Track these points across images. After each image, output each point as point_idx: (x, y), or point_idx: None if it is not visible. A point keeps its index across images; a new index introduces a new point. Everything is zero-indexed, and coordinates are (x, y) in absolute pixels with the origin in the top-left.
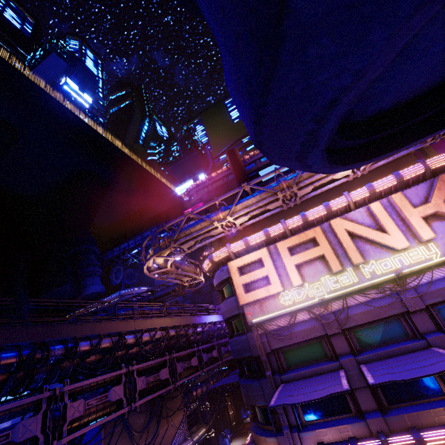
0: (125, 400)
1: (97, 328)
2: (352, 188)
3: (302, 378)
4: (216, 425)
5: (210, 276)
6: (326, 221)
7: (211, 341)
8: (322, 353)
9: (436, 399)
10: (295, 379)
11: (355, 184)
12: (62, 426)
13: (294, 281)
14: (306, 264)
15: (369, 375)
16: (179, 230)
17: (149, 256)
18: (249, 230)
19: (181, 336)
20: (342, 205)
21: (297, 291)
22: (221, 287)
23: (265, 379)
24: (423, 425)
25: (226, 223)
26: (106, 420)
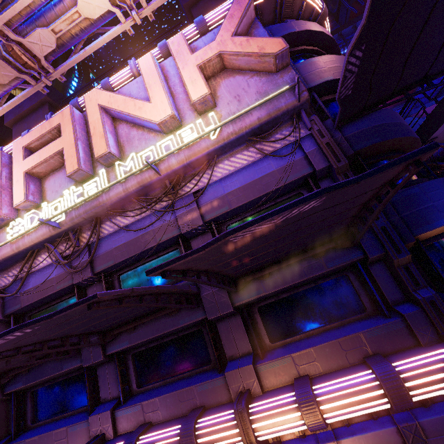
0: None
1: None
2: None
3: None
4: None
5: None
6: None
7: None
8: None
9: (199, 371)
10: None
11: None
12: None
13: (15, 199)
14: (54, 173)
15: None
16: None
17: None
18: None
19: None
20: (126, 81)
21: (32, 217)
22: None
23: None
24: (163, 418)
25: None
26: None
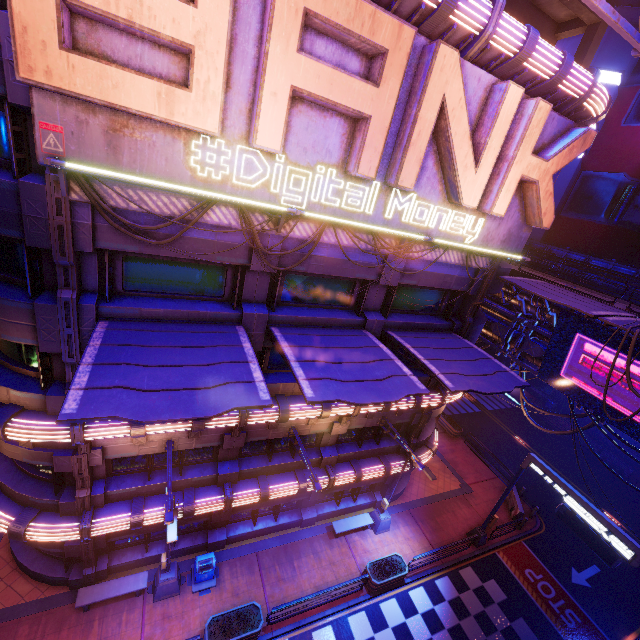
0: None
1: None
2: None
3: (155, 321)
4: None
5: None
6: None
7: None
8: (216, 288)
9: None
10: (137, 320)
11: None
12: None
13: (263, 134)
14: (312, 108)
15: (301, 371)
16: None
17: None
18: None
19: None
20: (470, 26)
21: (248, 159)
22: None
23: (51, 303)
24: (294, 394)
25: None
26: None
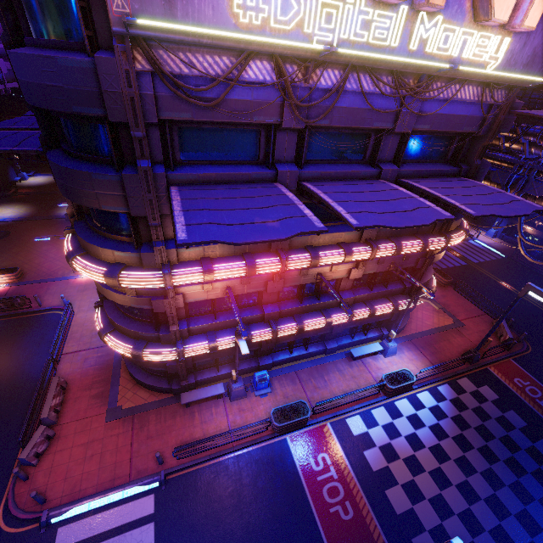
0: None
1: None
2: None
3: (210, 184)
4: None
5: None
6: None
7: None
8: (251, 152)
9: (339, 224)
10: (197, 184)
11: None
12: None
13: None
14: None
15: (341, 208)
16: None
17: None
18: None
19: None
20: None
21: None
22: None
23: (133, 173)
24: (319, 244)
25: None
26: None
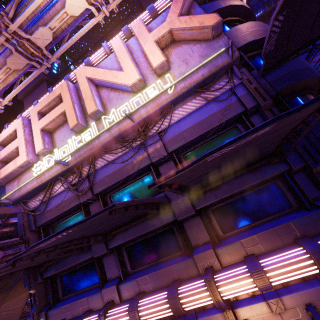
0: None
1: None
2: None
3: None
4: None
5: None
6: None
7: None
8: None
9: (173, 256)
10: None
11: None
12: None
13: (37, 148)
14: (60, 128)
15: None
16: None
17: None
18: None
19: None
20: (102, 58)
21: (48, 160)
22: None
23: None
24: (152, 288)
25: None
26: None
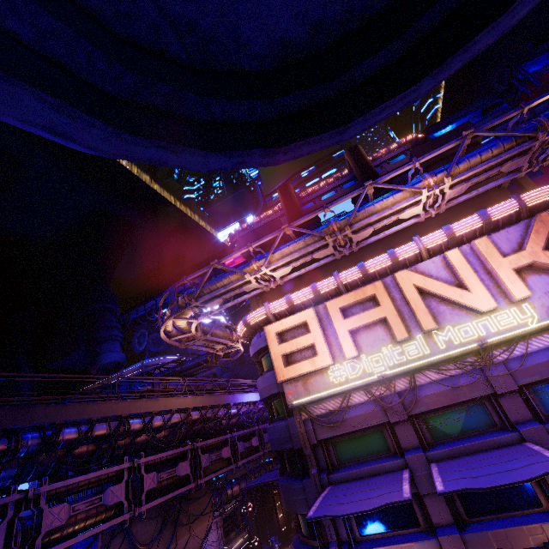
0: (126, 503)
1: (87, 411)
2: (428, 232)
3: (356, 479)
4: (261, 531)
5: (247, 343)
6: (391, 274)
7: (251, 425)
8: (384, 446)
9: (531, 511)
10: (347, 481)
11: (432, 227)
12: (36, 539)
13: (347, 352)
14: (364, 330)
15: (439, 479)
16: (202, 285)
17: (166, 318)
18: (297, 285)
19: (209, 419)
20: (411, 253)
21: (351, 365)
22: (259, 358)
23: (308, 479)
24: (513, 546)
25: (262, 276)
26: (97, 530)
